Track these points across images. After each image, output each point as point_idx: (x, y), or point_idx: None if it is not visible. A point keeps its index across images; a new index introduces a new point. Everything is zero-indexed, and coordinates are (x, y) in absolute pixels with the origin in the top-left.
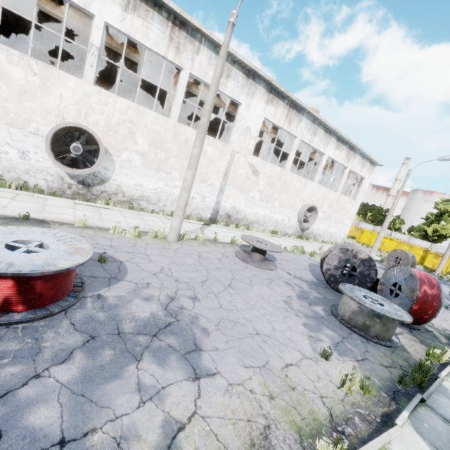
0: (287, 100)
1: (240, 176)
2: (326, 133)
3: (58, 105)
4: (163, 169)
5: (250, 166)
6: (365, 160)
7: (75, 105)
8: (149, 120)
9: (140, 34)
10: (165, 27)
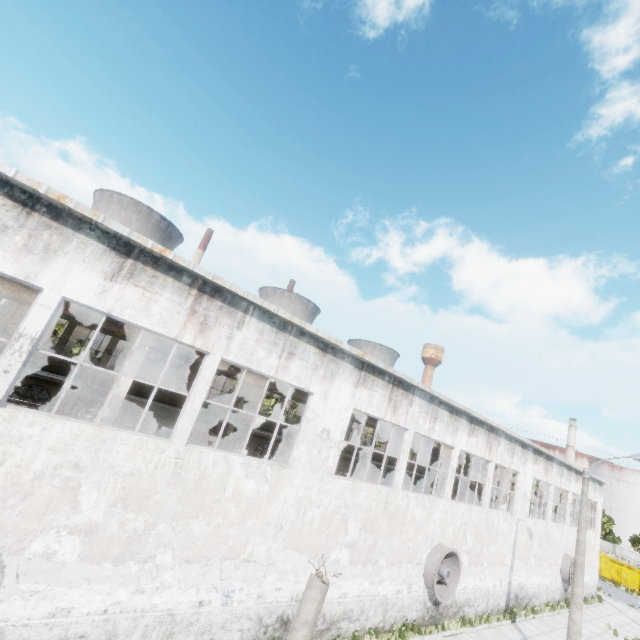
0: (544, 454)
1: (522, 544)
2: (568, 471)
3: (432, 529)
4: (479, 561)
5: (527, 530)
6: (595, 483)
7: (440, 524)
8: (474, 516)
9: (474, 448)
10: (485, 436)
